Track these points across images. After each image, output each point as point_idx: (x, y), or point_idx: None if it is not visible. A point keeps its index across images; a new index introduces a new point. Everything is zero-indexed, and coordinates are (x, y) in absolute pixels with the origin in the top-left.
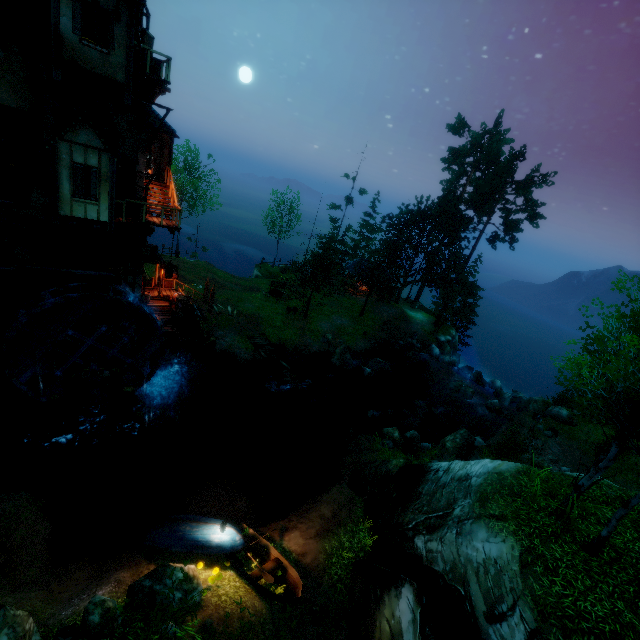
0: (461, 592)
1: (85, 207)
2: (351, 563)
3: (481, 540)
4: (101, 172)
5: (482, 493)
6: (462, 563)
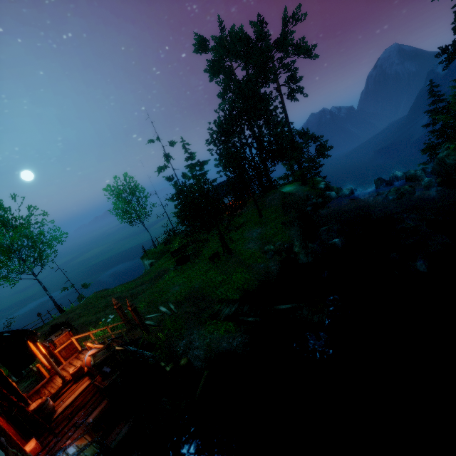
0: None
1: None
2: None
3: None
4: None
5: None
6: None
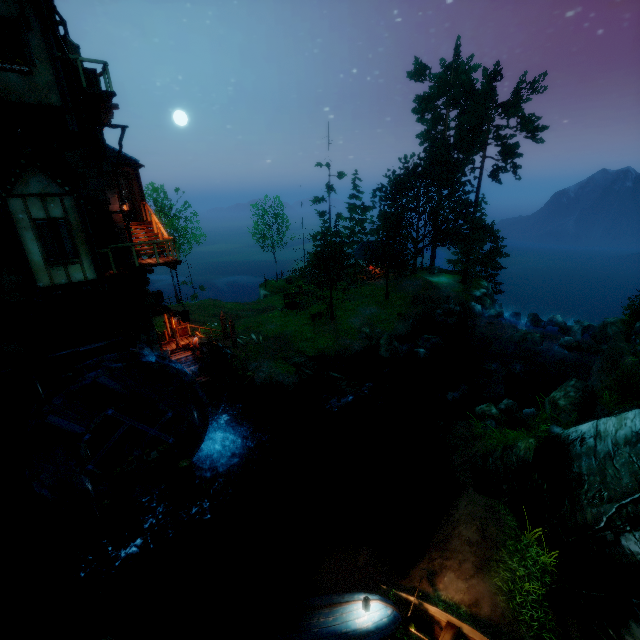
0: None
1: (65, 270)
2: (542, 596)
3: None
4: (70, 222)
5: None
6: None
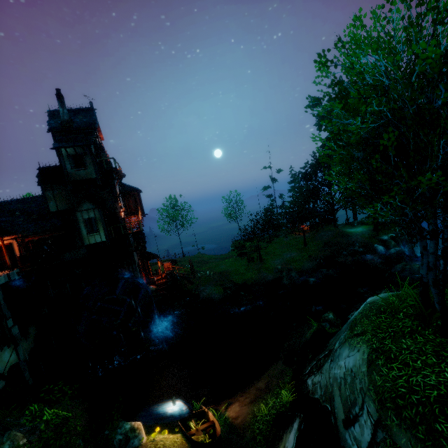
0: (328, 409)
1: (94, 237)
2: (272, 418)
3: (344, 358)
4: (97, 218)
5: (352, 322)
6: (330, 383)
